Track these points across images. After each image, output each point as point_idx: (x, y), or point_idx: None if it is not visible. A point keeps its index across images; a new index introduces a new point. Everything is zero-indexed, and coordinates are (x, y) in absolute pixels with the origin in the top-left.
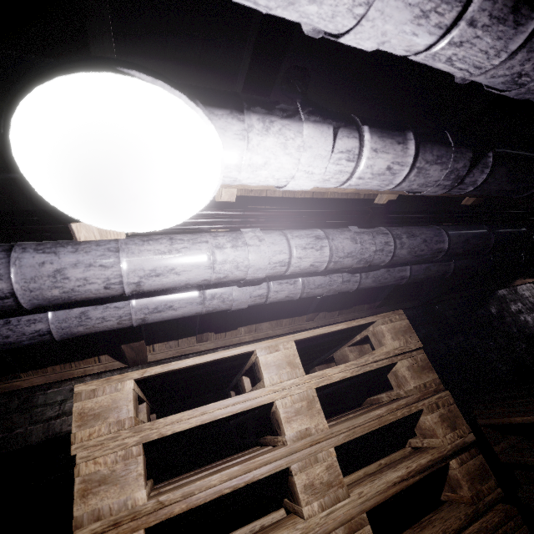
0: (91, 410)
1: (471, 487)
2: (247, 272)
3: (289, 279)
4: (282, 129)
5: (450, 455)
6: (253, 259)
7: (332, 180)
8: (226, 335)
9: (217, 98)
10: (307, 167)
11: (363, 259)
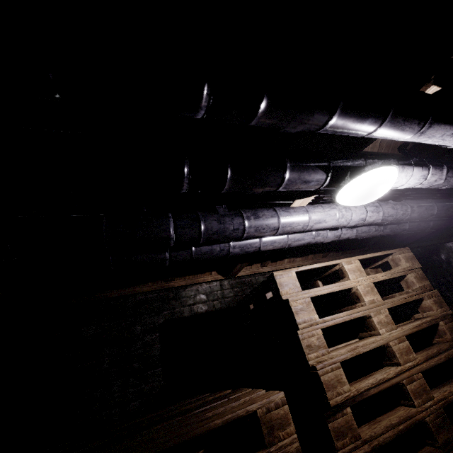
0: (283, 283)
1: (451, 334)
2: (348, 223)
3: (350, 228)
4: (407, 170)
5: (439, 319)
6: (353, 217)
7: (412, 185)
8: (276, 263)
9: (390, 161)
10: (409, 182)
11: (396, 218)
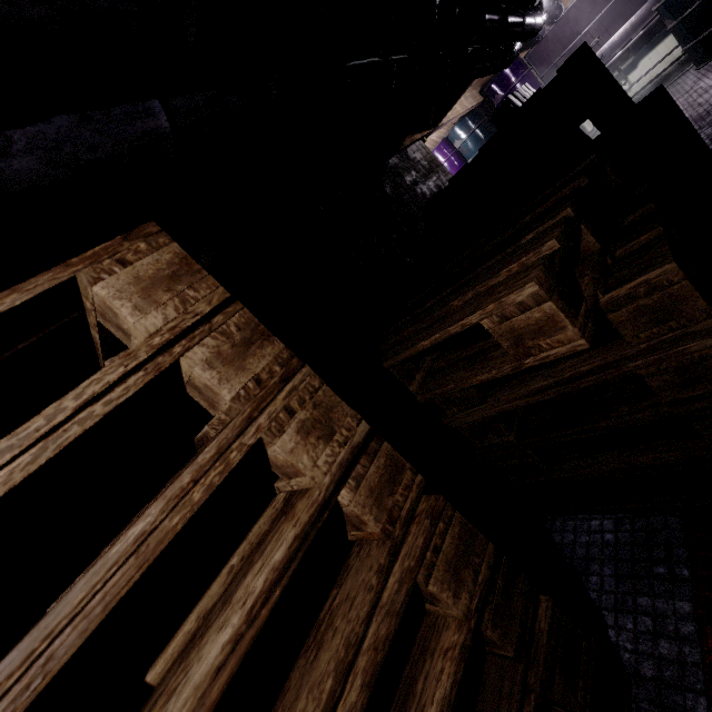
0: None
1: (380, 514)
2: None
3: None
4: None
5: (335, 488)
6: None
7: None
8: None
9: None
10: None
11: None
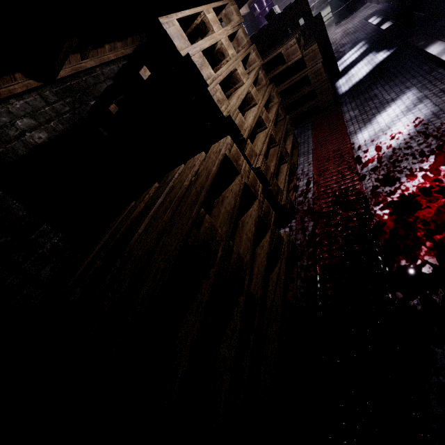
0: (173, 34)
1: (265, 79)
2: None
3: None
4: None
5: (259, 69)
6: None
7: None
8: (98, 52)
9: None
10: None
11: None
